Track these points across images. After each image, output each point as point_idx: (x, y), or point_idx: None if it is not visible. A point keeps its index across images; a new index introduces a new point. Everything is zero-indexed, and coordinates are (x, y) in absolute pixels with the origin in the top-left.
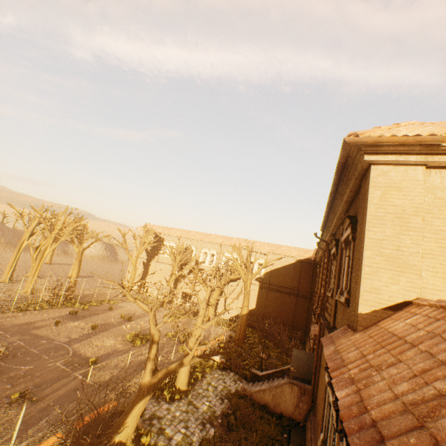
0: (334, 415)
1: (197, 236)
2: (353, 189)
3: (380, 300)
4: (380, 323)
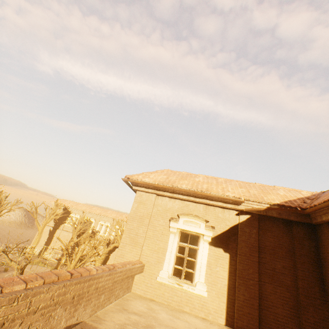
0: None
1: (98, 211)
2: None
3: (123, 261)
4: None
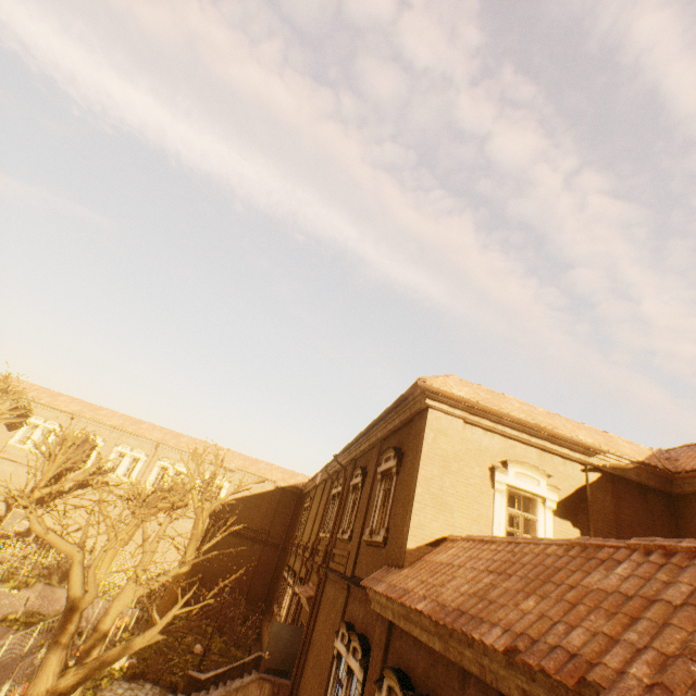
0: (362, 675)
1: (115, 420)
2: (404, 421)
3: (425, 535)
4: (424, 558)
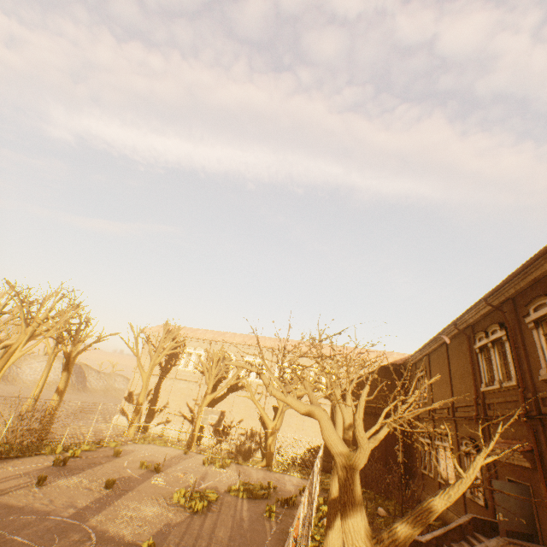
0: None
1: (237, 339)
2: None
3: None
4: None
